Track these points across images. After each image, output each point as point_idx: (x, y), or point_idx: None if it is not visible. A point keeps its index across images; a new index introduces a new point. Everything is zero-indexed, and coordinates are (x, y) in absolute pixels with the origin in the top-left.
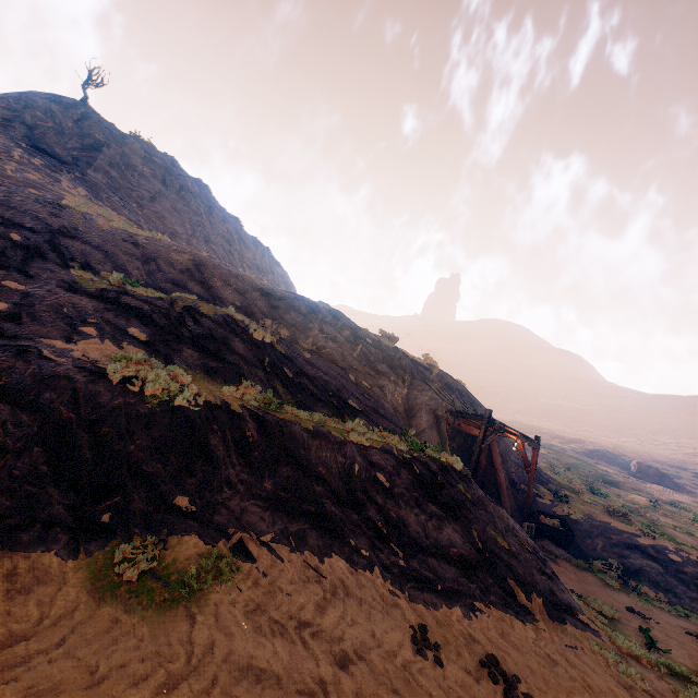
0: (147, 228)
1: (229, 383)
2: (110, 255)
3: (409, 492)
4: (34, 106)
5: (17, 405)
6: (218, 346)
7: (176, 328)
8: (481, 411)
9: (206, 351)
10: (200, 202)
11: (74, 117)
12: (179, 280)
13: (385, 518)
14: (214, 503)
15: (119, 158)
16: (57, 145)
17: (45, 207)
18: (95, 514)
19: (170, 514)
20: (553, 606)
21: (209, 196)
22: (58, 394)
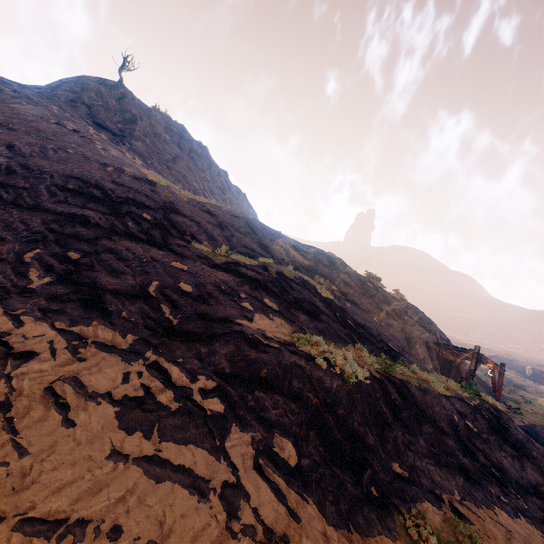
0: (181, 187)
1: (336, 342)
2: (201, 225)
3: (490, 436)
4: (88, 88)
5: (283, 394)
6: (312, 307)
7: (285, 295)
8: (443, 337)
9: (310, 314)
10: (203, 161)
11: (116, 96)
12: (246, 243)
13: (491, 463)
14: (411, 466)
15: (149, 128)
16: (107, 120)
17: (145, 185)
18: (367, 488)
19: (399, 481)
20: None
21: (208, 156)
22: (301, 382)
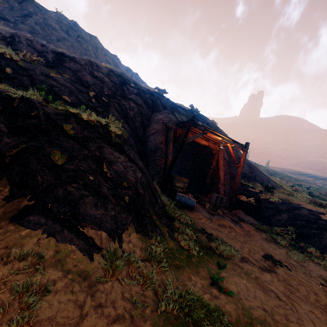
0: None
1: None
2: None
3: None
4: None
5: None
6: None
7: None
8: None
9: None
10: (89, 44)
11: (19, 1)
12: None
13: None
14: None
15: (41, 21)
16: (8, 15)
17: None
18: None
19: None
20: (44, 212)
21: (96, 42)
22: None
